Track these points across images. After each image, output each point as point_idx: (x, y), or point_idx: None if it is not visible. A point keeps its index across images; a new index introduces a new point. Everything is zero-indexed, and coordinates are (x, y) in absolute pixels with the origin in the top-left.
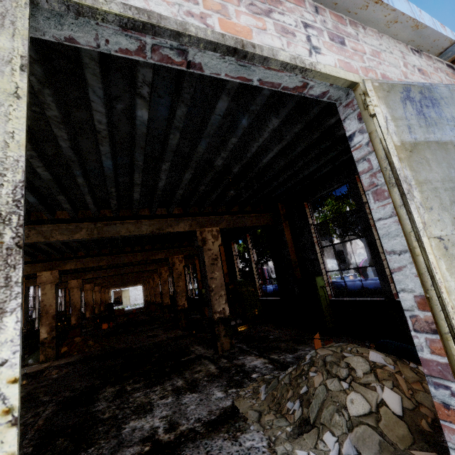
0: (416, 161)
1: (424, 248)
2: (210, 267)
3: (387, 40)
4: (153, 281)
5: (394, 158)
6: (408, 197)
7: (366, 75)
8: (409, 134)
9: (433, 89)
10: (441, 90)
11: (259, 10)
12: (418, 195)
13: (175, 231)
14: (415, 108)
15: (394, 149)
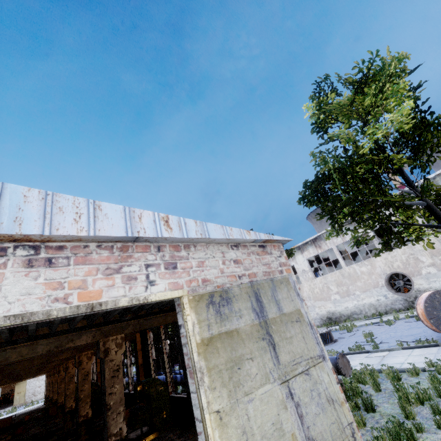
0: (210, 352)
1: (206, 423)
2: (110, 381)
3: (212, 248)
4: (58, 374)
5: (195, 354)
6: (200, 383)
7: (189, 285)
8: (208, 331)
9: (229, 290)
10: (234, 290)
11: (112, 270)
12: (207, 380)
13: (76, 345)
14: (215, 309)
15: (196, 346)
